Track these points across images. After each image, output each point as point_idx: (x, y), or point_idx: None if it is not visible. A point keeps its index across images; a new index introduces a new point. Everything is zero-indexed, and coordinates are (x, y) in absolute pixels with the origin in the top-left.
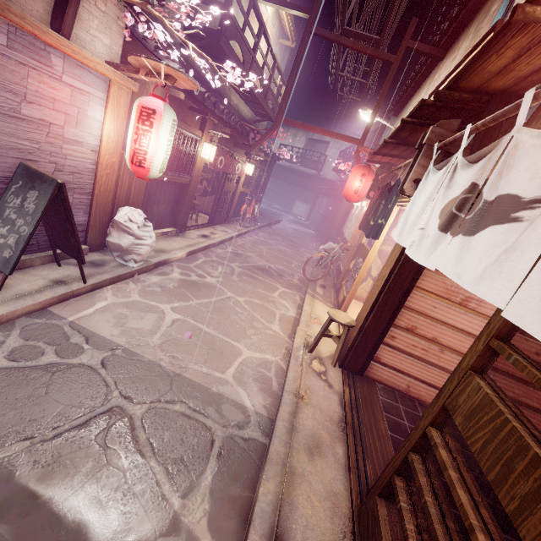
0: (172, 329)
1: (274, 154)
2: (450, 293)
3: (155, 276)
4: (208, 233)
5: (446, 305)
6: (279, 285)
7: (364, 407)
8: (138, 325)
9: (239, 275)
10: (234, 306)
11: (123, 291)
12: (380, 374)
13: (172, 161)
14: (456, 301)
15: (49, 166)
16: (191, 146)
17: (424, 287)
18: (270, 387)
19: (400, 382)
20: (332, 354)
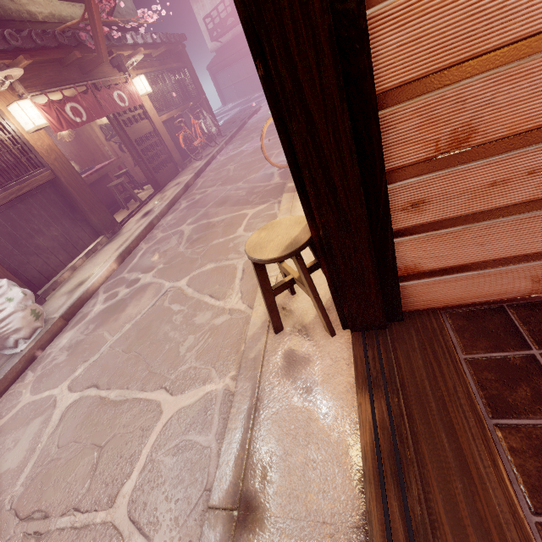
0: (56, 436)
1: (166, 36)
2: None
3: (68, 333)
4: (152, 206)
5: None
6: (247, 208)
7: (423, 439)
8: (3, 468)
9: (189, 237)
10: (169, 305)
11: (12, 398)
12: (442, 293)
13: None
14: None
15: None
16: (3, 129)
17: None
18: (203, 484)
19: (506, 284)
20: (329, 299)
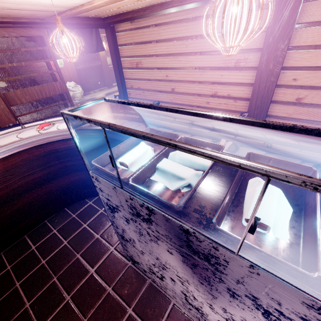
0: None
1: None
2: (132, 64)
3: None
4: None
5: (134, 70)
6: None
7: None
8: None
9: None
10: None
11: None
12: None
13: (85, 58)
14: (135, 67)
15: (37, 76)
16: None
17: (125, 66)
18: None
19: None
20: None
